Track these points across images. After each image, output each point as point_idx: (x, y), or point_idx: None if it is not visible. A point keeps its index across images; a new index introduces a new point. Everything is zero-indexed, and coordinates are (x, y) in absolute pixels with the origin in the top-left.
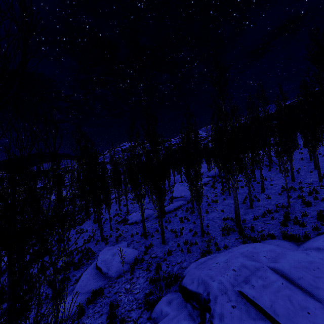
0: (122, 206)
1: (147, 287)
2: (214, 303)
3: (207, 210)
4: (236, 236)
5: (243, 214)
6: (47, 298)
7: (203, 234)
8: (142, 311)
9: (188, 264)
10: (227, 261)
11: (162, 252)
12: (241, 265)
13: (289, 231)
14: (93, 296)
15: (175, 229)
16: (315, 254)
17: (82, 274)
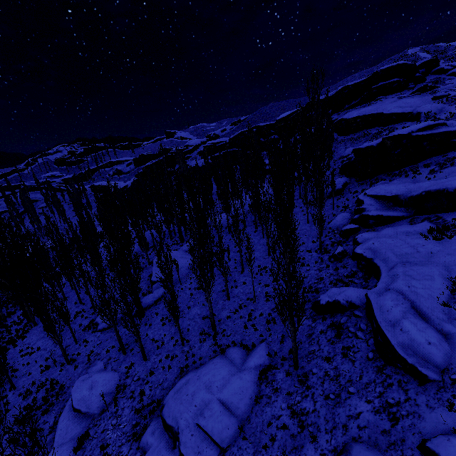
0: (83, 293)
1: (133, 417)
2: (182, 435)
3: (190, 304)
4: (211, 342)
5: (221, 310)
6: None
7: (183, 343)
8: (131, 443)
9: (169, 384)
10: (193, 394)
11: (144, 371)
12: (201, 399)
13: (247, 336)
14: (80, 443)
15: (157, 335)
16: (246, 377)
17: (56, 417)
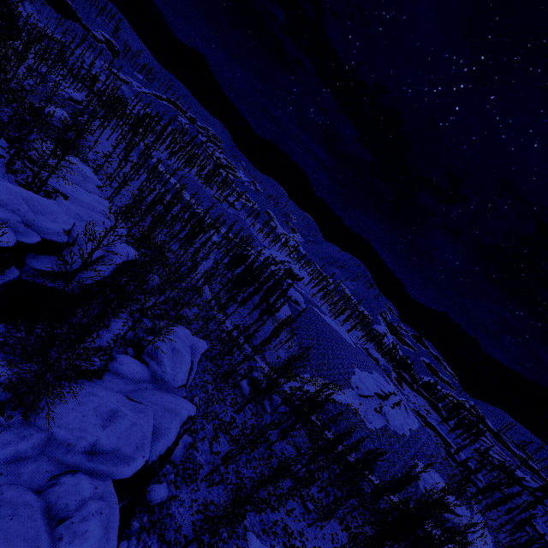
0: None
1: None
2: None
3: None
4: None
5: None
6: (264, 525)
7: None
8: None
9: None
10: None
11: None
12: None
13: None
14: None
15: None
16: None
17: None
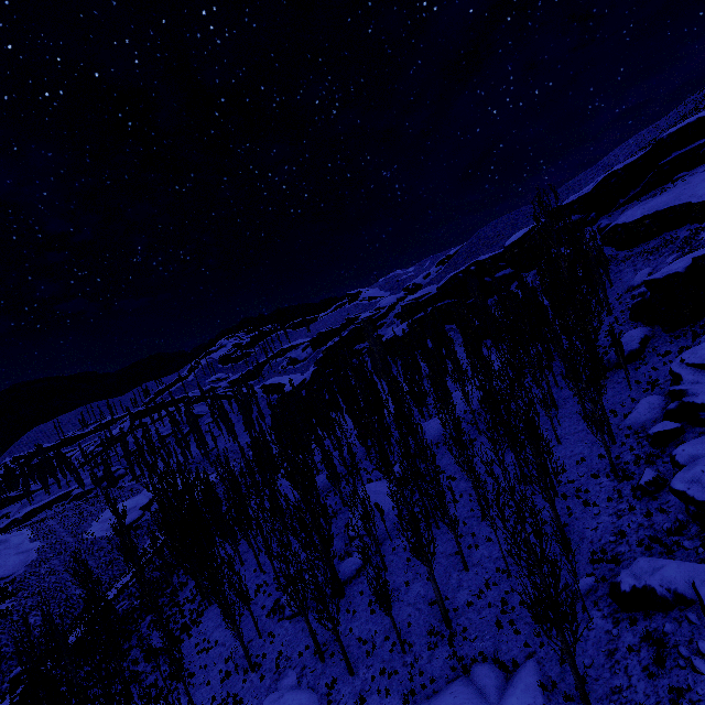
0: (263, 555)
1: None
2: None
3: (407, 576)
4: (446, 651)
5: (456, 589)
6: None
7: (404, 649)
8: None
9: None
10: None
11: (352, 695)
12: None
13: (503, 643)
14: None
15: (365, 631)
16: None
17: None
